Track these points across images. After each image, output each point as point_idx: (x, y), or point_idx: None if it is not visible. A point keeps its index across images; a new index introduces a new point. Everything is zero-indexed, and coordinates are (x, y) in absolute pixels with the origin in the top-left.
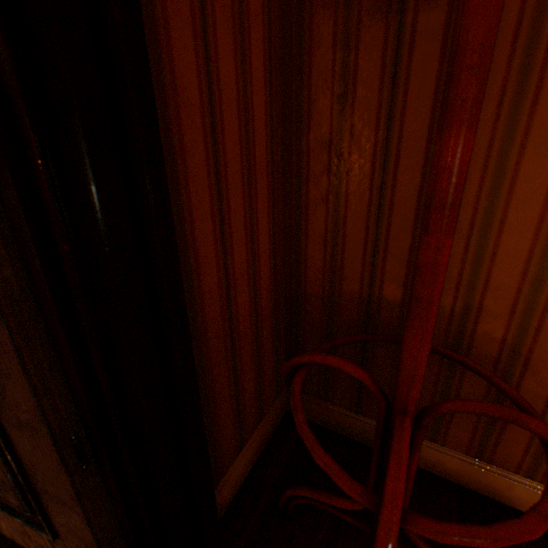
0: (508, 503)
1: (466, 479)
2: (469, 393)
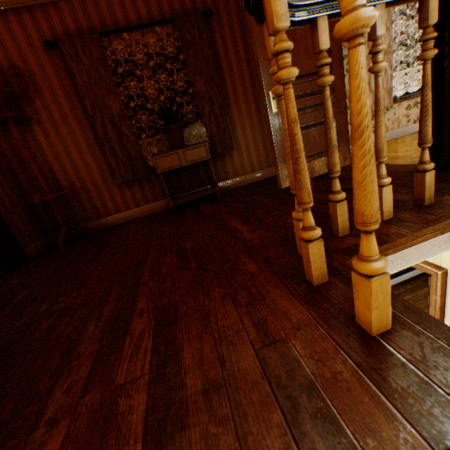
0: (112, 225)
1: (102, 227)
2: (87, 203)
